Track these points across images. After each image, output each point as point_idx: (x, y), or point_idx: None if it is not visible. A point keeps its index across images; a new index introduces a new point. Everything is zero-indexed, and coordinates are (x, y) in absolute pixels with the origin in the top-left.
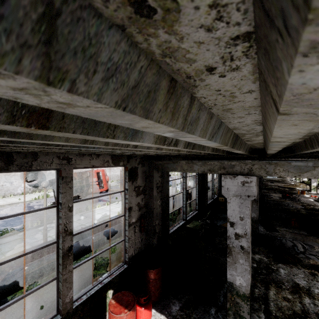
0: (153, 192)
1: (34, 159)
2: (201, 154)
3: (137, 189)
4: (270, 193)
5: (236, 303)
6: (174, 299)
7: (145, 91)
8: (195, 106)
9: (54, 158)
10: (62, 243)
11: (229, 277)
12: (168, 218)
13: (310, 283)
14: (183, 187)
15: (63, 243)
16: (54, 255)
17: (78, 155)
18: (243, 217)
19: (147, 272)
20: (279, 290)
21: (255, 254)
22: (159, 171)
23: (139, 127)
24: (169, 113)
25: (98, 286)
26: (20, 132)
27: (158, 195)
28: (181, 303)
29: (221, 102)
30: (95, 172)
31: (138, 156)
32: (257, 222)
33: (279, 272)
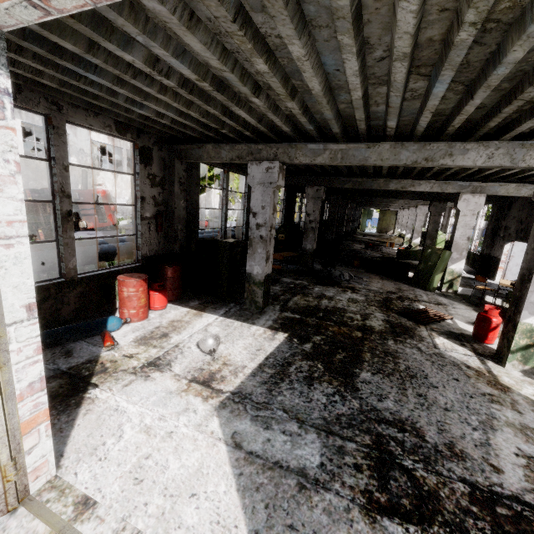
0: (175, 187)
1: (17, 92)
2: (228, 135)
3: (153, 178)
4: (354, 244)
5: (252, 291)
6: (195, 300)
7: (118, 4)
8: (151, 23)
9: (41, 98)
10: (59, 204)
11: (248, 268)
12: (197, 232)
13: (336, 295)
14: (222, 202)
15: (60, 204)
16: (42, 253)
17: (70, 104)
18: (265, 205)
19: (164, 269)
20: (304, 297)
21: (298, 280)
22: (183, 163)
23: (120, 25)
24: (132, 19)
25: (106, 271)
26: (46, 25)
27: (181, 193)
28: (202, 301)
29: (167, 25)
30: (89, 194)
31: (153, 134)
32: (312, 255)
33: (314, 289)
